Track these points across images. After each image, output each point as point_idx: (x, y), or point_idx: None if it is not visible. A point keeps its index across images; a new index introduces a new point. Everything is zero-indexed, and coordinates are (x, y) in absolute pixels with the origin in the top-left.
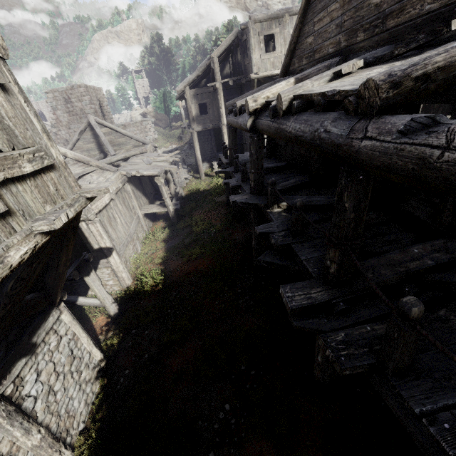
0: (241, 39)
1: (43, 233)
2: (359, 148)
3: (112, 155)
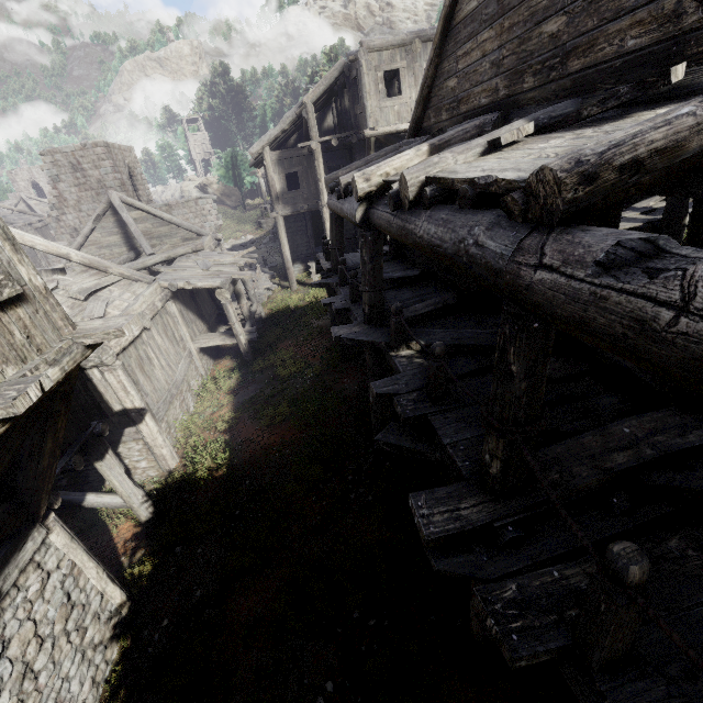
0: (348, 76)
1: None
2: (531, 282)
3: (147, 254)
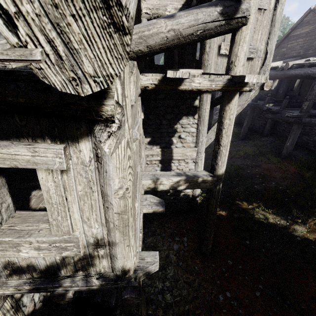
0: None
1: None
2: None
3: None
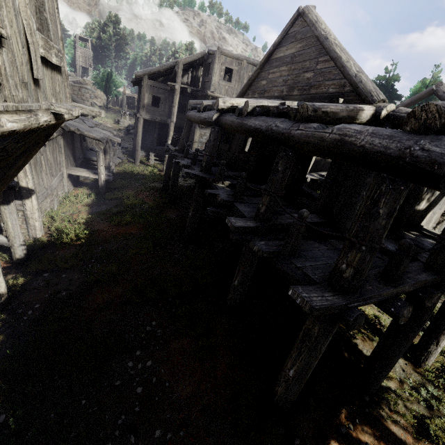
0: (206, 60)
1: (54, 115)
2: (294, 134)
3: None
